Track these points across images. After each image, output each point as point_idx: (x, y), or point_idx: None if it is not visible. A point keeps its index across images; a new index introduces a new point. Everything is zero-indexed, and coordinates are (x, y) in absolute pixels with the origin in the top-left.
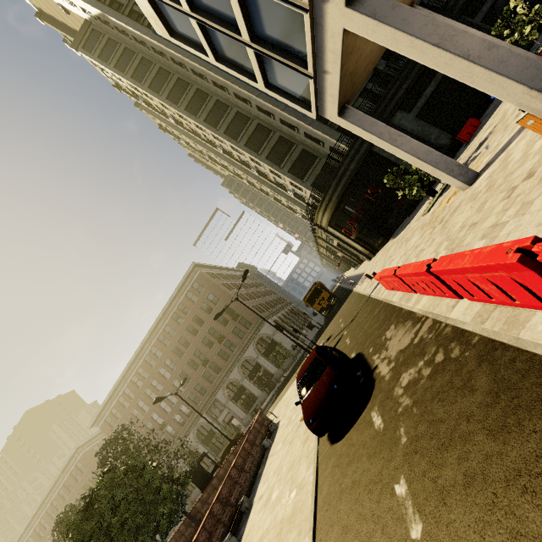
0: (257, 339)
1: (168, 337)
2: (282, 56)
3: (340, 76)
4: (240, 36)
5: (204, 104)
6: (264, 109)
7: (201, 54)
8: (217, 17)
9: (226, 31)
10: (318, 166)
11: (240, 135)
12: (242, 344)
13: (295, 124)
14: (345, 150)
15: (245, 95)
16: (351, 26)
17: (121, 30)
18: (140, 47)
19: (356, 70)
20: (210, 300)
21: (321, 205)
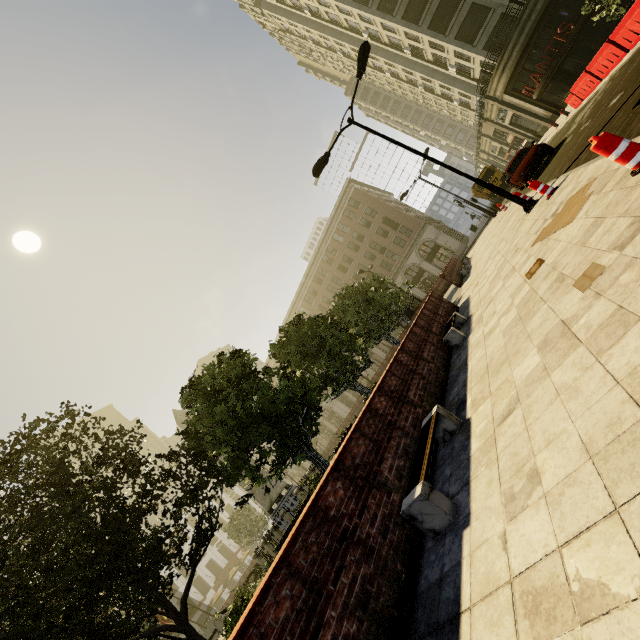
0: (419, 245)
1: (331, 257)
2: None
3: None
4: None
5: None
6: None
7: None
8: None
9: None
10: (492, 21)
11: (395, 7)
12: (404, 252)
13: None
14: None
15: None
16: None
17: None
18: None
19: None
20: (368, 214)
21: (498, 67)
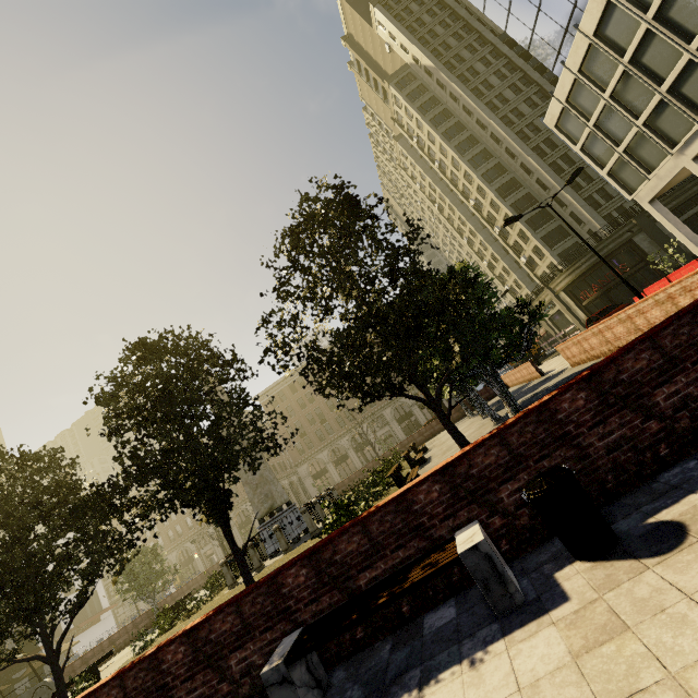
0: None
1: None
2: (637, 164)
3: (666, 184)
4: (616, 148)
5: (486, 162)
6: (543, 183)
7: (570, 143)
8: (606, 134)
9: (608, 142)
10: (569, 242)
11: (509, 196)
12: None
13: (567, 203)
14: (610, 233)
15: (533, 167)
16: (688, 167)
17: (441, 83)
18: (447, 101)
19: (671, 183)
20: None
21: (568, 269)
